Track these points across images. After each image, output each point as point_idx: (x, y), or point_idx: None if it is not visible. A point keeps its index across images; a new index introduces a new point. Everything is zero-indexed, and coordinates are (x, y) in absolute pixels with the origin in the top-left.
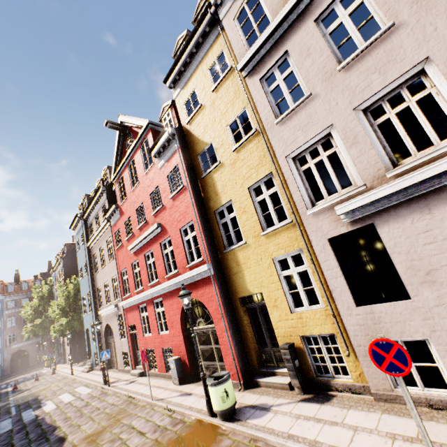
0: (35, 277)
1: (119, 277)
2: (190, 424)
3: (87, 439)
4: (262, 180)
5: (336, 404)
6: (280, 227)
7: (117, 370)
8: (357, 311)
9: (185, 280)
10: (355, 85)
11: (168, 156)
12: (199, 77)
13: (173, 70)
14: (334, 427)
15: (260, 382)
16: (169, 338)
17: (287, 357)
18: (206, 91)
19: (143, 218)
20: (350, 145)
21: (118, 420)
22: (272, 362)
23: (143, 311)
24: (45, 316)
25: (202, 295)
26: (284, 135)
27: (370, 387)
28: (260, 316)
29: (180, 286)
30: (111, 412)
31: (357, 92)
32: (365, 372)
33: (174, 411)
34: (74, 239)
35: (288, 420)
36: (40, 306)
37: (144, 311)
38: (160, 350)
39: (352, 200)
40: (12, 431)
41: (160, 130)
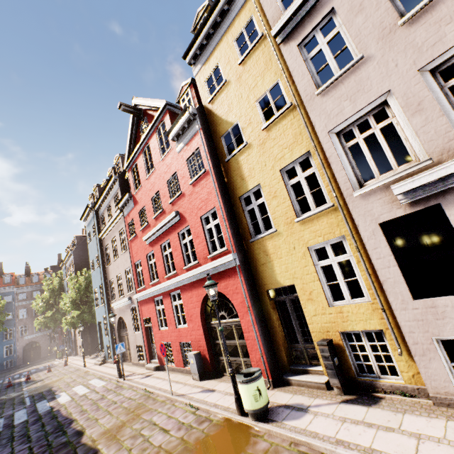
0: (46, 270)
1: (133, 269)
2: (217, 423)
3: (106, 434)
4: (296, 161)
5: (387, 407)
6: (318, 212)
7: (131, 363)
8: (414, 304)
9: (206, 271)
10: (422, 41)
11: (188, 138)
12: (223, 49)
13: (194, 43)
14: (391, 434)
15: (292, 380)
16: (187, 332)
17: (325, 355)
18: (231, 64)
19: (159, 207)
20: (412, 113)
21: (137, 415)
22: (303, 359)
23: (158, 304)
24: (56, 308)
25: (226, 287)
26: (327, 107)
27: (428, 390)
28: (290, 310)
29: (200, 277)
30: (129, 406)
31: (425, 49)
32: (422, 373)
33: (198, 408)
34: (84, 232)
35: (332, 423)
36: (51, 299)
37: (160, 304)
38: (177, 345)
39: (415, 177)
40: (27, 422)
41: (177, 113)
